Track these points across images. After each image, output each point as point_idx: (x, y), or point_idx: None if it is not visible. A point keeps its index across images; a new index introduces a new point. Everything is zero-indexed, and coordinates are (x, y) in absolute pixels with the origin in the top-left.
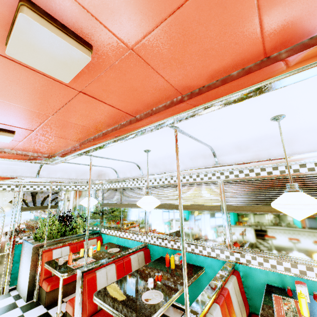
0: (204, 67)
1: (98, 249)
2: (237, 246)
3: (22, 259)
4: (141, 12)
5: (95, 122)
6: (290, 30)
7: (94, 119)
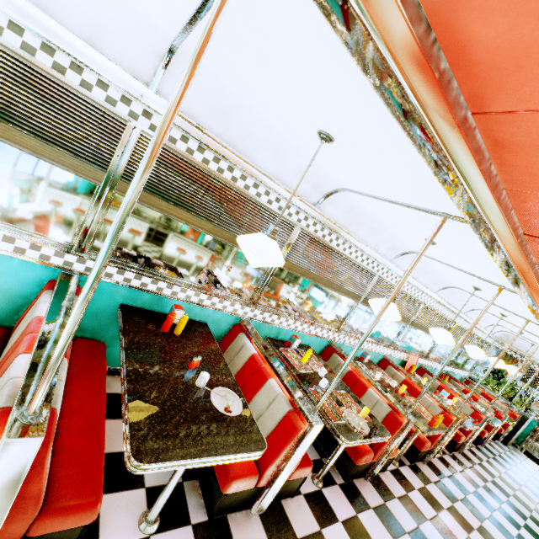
0: None
1: None
2: (262, 303)
3: None
4: None
5: None
6: None
7: None
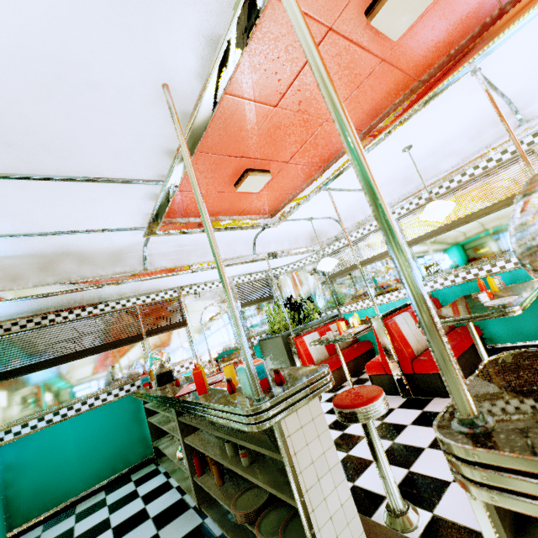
0: None
1: (359, 322)
2: None
3: (267, 360)
4: None
5: (365, 114)
6: None
7: (368, 108)
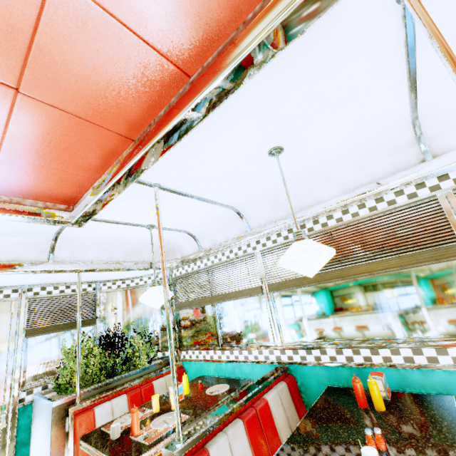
0: None
1: (186, 392)
2: None
3: (33, 436)
4: None
5: (179, 16)
6: None
7: None
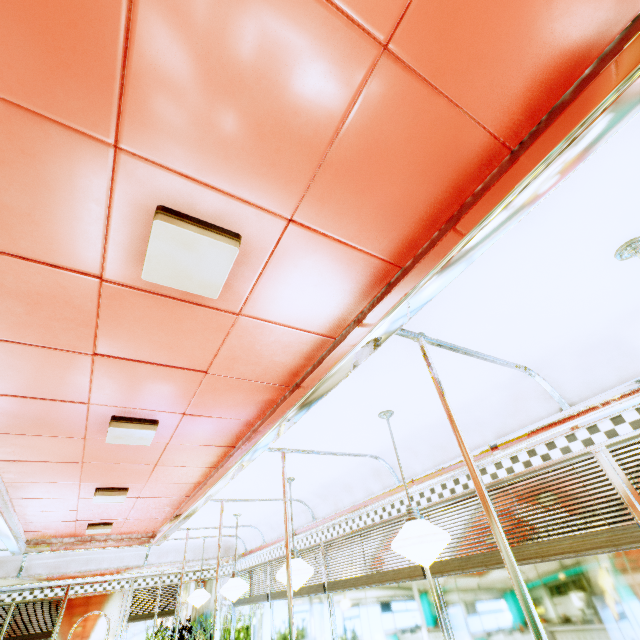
0: (192, 476)
1: None
2: None
3: None
4: (139, 478)
5: (165, 505)
6: (209, 463)
7: (162, 504)
